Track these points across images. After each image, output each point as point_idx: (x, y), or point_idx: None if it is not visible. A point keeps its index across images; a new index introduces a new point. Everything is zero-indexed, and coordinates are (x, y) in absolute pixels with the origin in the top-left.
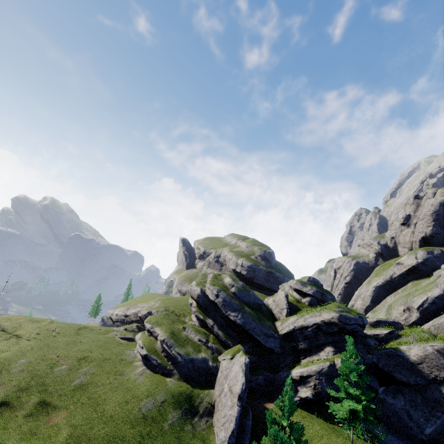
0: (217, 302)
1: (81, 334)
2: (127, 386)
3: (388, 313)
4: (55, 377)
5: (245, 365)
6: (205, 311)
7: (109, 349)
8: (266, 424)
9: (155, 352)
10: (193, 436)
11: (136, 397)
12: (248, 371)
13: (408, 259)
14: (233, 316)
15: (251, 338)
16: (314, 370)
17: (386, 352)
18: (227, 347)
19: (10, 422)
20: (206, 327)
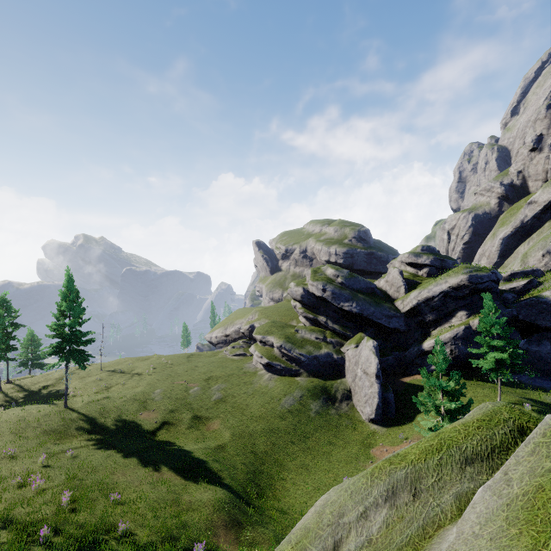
0: (326, 297)
1: (193, 360)
2: (262, 392)
3: (524, 263)
4: (193, 397)
5: (375, 348)
6: (312, 309)
7: (228, 367)
8: (407, 394)
9: (276, 358)
10: (339, 417)
11: (274, 398)
12: (378, 353)
13: (544, 193)
14: (347, 306)
15: (371, 323)
16: (448, 337)
17: (527, 302)
18: (347, 338)
19: (178, 434)
20: (319, 324)
